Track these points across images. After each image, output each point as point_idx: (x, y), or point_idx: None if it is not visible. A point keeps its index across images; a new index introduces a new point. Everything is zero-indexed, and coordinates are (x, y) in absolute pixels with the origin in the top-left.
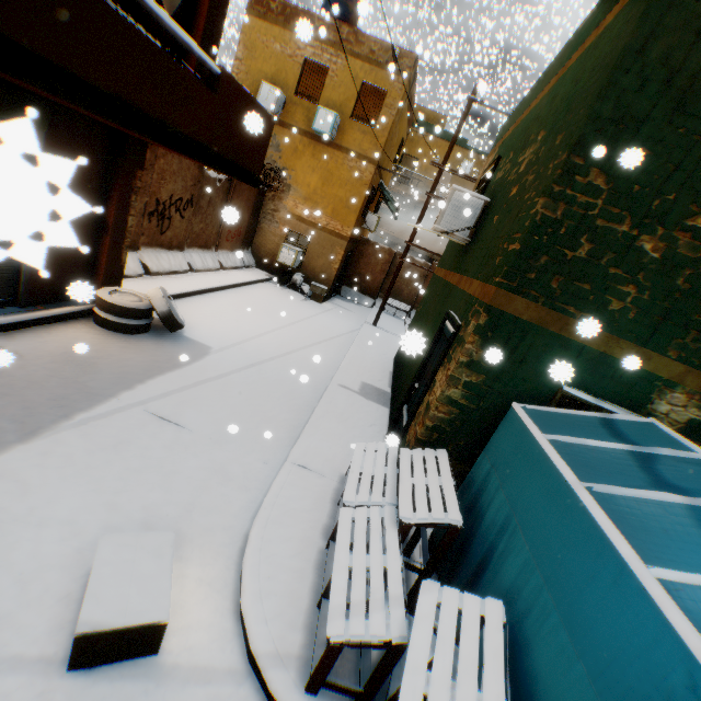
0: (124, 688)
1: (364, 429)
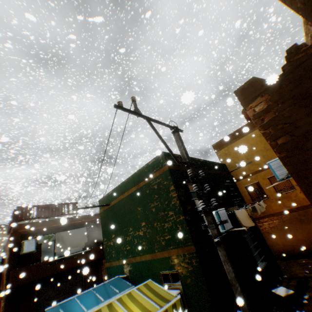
0: None
1: None
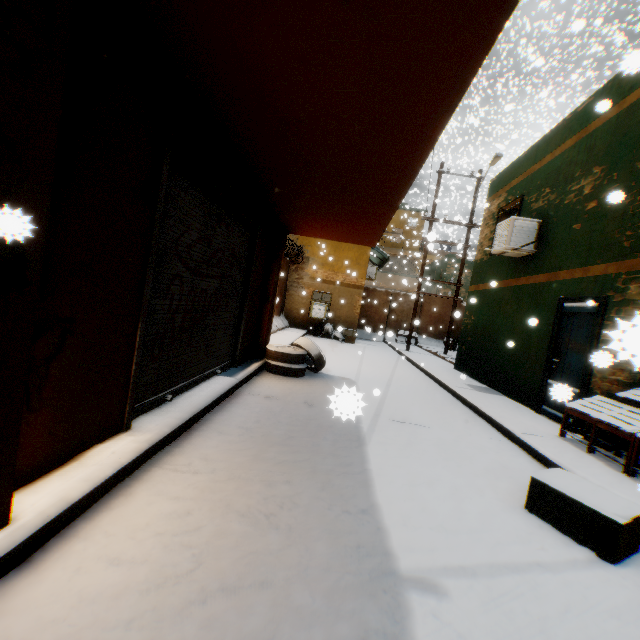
0: None
1: (518, 410)
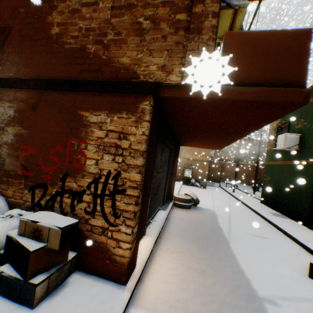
0: None
1: (298, 227)
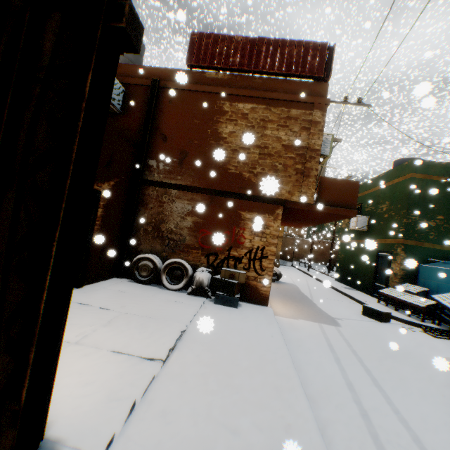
0: (392, 324)
1: (363, 295)
